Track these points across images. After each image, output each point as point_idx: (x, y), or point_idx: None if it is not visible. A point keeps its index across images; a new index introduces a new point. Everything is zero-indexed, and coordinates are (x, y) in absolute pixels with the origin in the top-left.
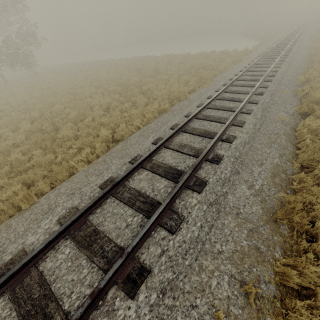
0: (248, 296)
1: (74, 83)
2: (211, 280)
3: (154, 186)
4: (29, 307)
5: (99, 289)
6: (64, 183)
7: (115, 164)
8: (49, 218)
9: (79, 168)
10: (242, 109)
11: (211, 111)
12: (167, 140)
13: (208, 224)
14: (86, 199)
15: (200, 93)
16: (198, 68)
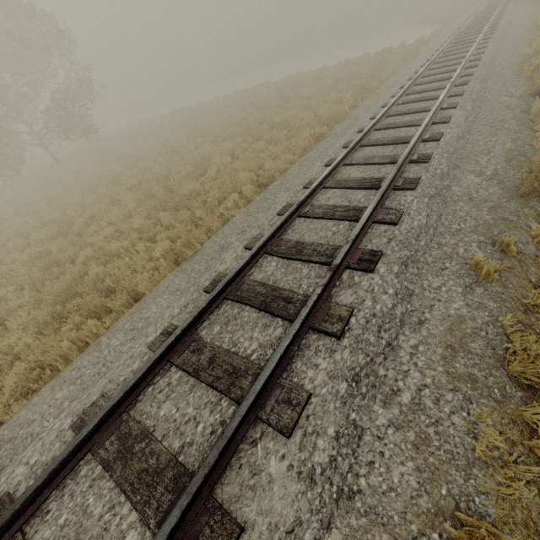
0: (504, 251)
1: (161, 141)
2: (456, 249)
3: (350, 198)
4: (262, 299)
5: (336, 265)
6: (225, 227)
7: (283, 197)
8: (230, 251)
9: (235, 211)
10: (441, 105)
11: (395, 118)
12: (346, 157)
13: (436, 213)
14: (268, 227)
15: (366, 106)
16: (350, 80)
